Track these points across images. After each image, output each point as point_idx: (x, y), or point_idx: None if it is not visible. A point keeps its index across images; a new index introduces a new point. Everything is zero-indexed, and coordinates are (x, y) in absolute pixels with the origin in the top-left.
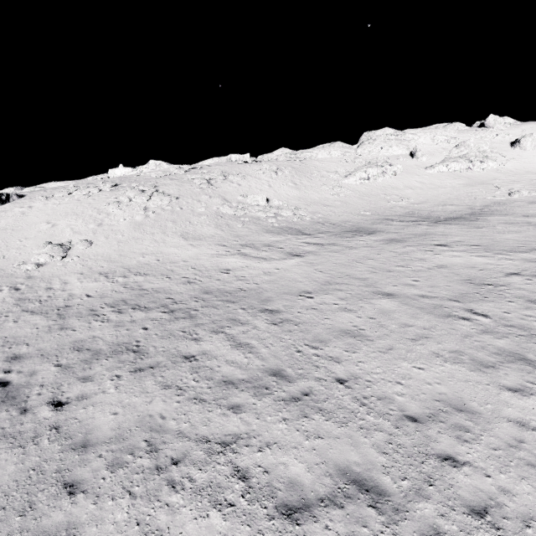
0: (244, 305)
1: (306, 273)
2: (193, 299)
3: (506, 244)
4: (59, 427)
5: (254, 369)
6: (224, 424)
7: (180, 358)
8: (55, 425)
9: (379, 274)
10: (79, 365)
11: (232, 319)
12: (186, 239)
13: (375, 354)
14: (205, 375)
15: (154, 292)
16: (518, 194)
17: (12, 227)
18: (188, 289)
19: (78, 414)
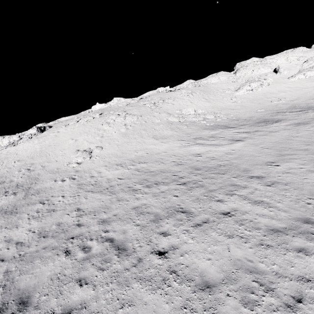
0: (232, 175)
1: (256, 150)
2: (192, 174)
3: None
4: (175, 271)
5: (285, 219)
6: (307, 264)
7: (220, 215)
8: (171, 269)
9: (313, 145)
10: (152, 224)
11: (233, 185)
12: (156, 139)
13: None
14: (251, 226)
15: (161, 172)
16: None
17: (53, 144)
18: (182, 168)
19: (180, 260)
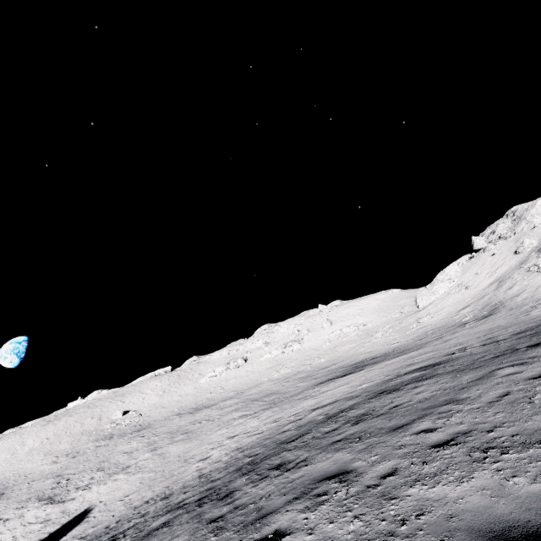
0: (0, 492)
1: (54, 469)
2: None
3: (166, 430)
4: None
5: None
6: None
7: None
8: None
9: (79, 463)
10: None
11: None
12: (45, 455)
13: (2, 504)
14: None
15: None
16: (278, 373)
17: None
18: None
19: None
